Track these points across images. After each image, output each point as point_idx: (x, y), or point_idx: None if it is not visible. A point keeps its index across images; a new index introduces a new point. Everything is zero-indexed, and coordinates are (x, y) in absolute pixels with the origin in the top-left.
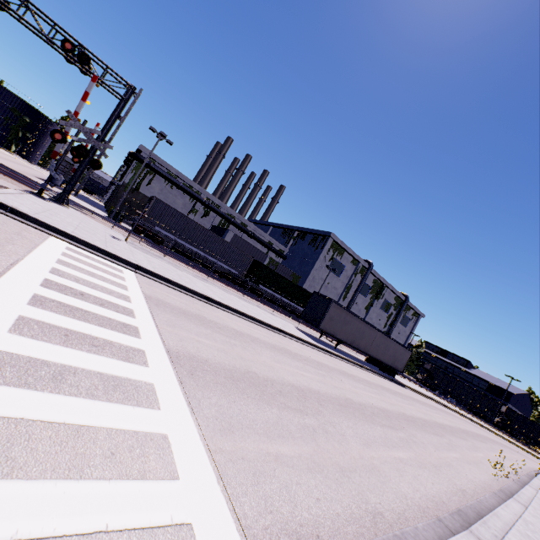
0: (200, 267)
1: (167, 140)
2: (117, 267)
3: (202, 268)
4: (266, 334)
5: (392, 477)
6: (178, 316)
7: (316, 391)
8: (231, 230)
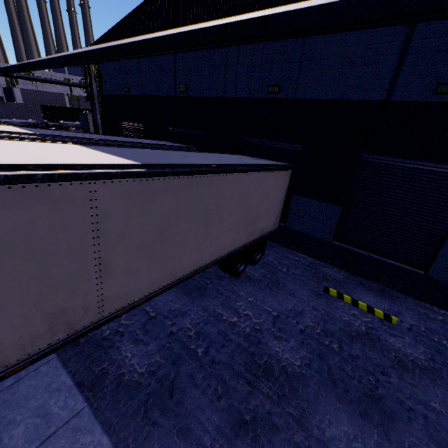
0: None
1: None
2: None
3: None
4: None
5: None
6: None
7: None
8: (23, 84)
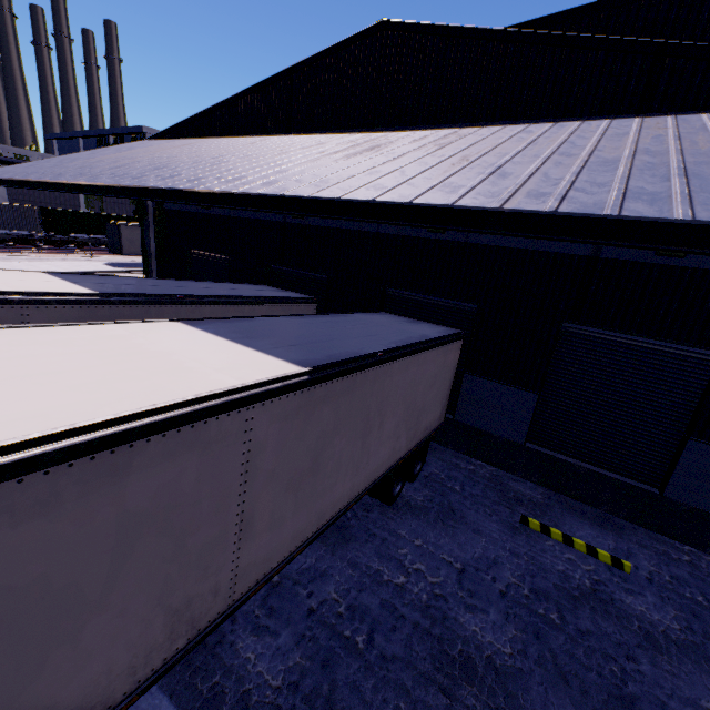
0: None
1: None
2: None
3: None
4: None
5: None
6: None
7: None
8: None
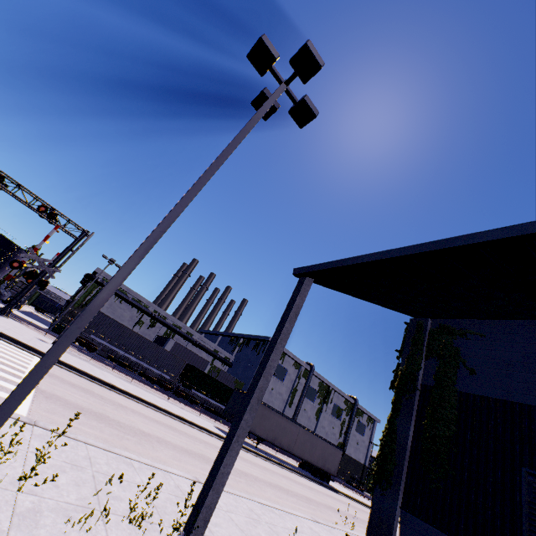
0: (131, 373)
1: (116, 264)
2: (31, 355)
3: (133, 374)
4: (159, 416)
5: (175, 468)
6: (64, 383)
7: (167, 440)
8: (176, 340)
